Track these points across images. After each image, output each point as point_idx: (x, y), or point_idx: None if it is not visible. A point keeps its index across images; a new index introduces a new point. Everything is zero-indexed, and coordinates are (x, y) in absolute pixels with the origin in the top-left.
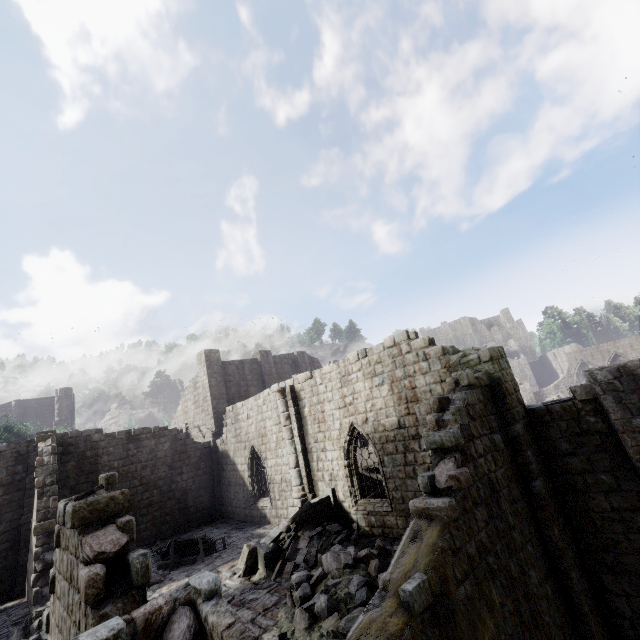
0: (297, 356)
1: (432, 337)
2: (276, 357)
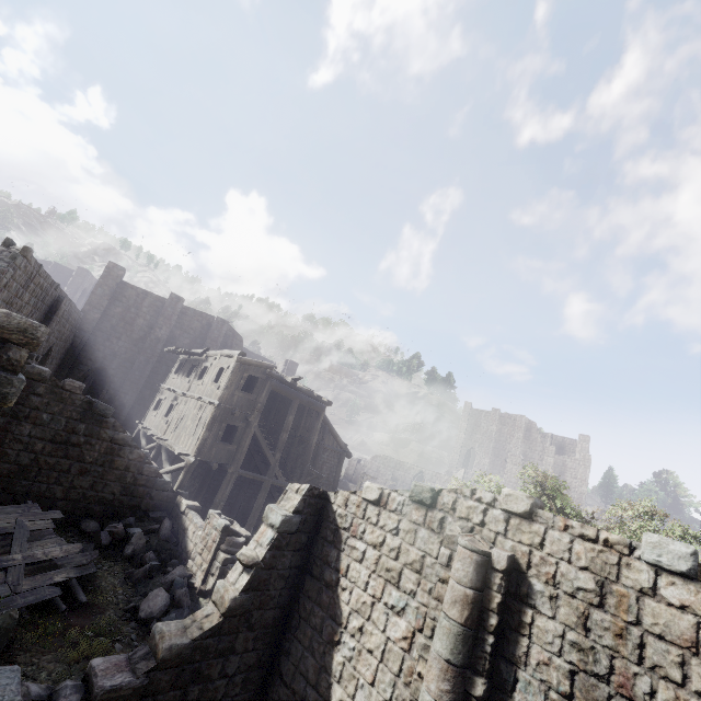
0: (215, 321)
1: (15, 252)
2: (190, 309)
